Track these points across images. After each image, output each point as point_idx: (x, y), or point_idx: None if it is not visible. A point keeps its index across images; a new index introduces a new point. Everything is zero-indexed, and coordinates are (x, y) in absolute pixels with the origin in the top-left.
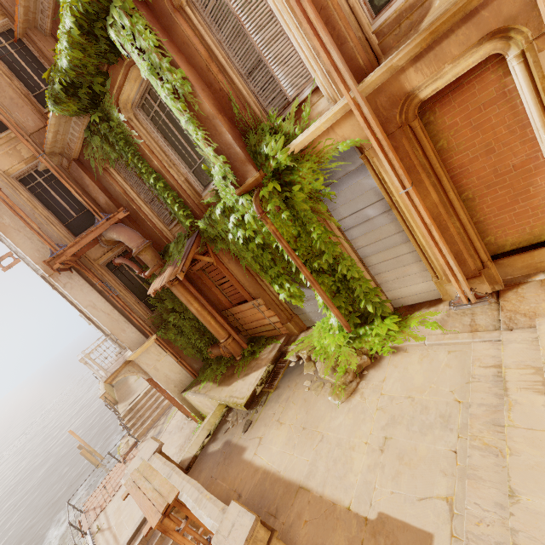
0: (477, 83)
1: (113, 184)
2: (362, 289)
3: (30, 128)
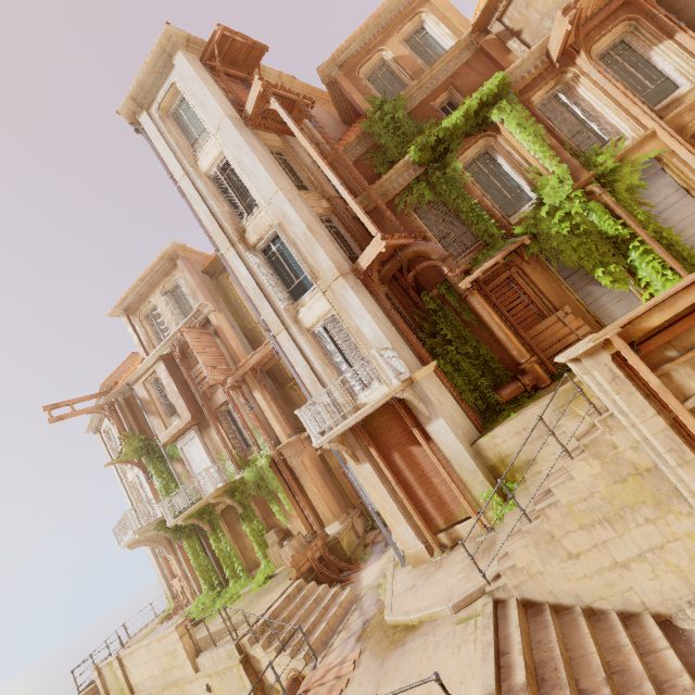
0: None
1: (413, 222)
2: (689, 250)
3: (332, 194)
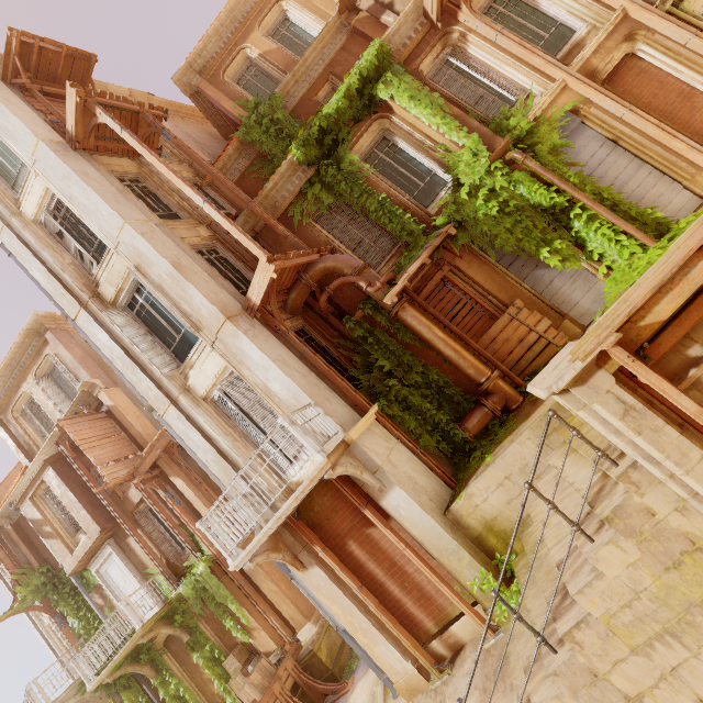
0: (625, 69)
1: (316, 234)
2: (636, 208)
3: (212, 219)
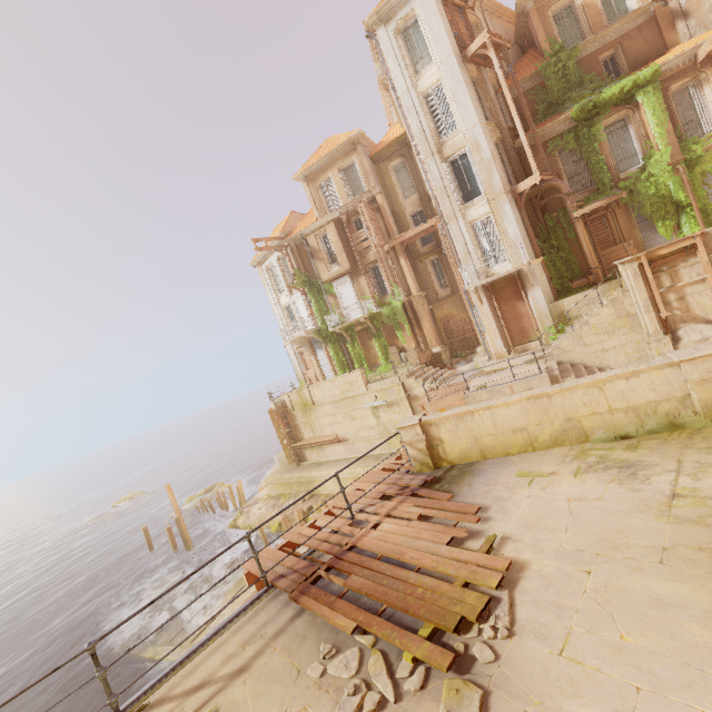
0: None
1: (555, 162)
2: None
3: (503, 126)
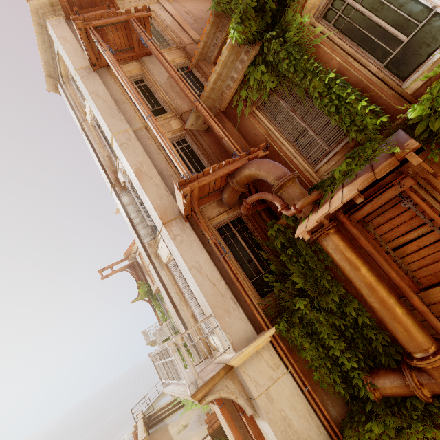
0: None
1: (256, 125)
2: None
3: (184, 109)
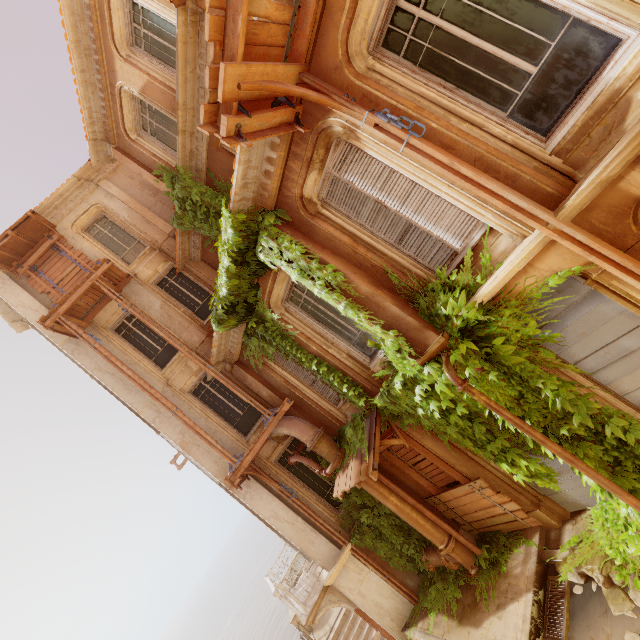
0: None
1: (273, 376)
2: None
3: (195, 343)
